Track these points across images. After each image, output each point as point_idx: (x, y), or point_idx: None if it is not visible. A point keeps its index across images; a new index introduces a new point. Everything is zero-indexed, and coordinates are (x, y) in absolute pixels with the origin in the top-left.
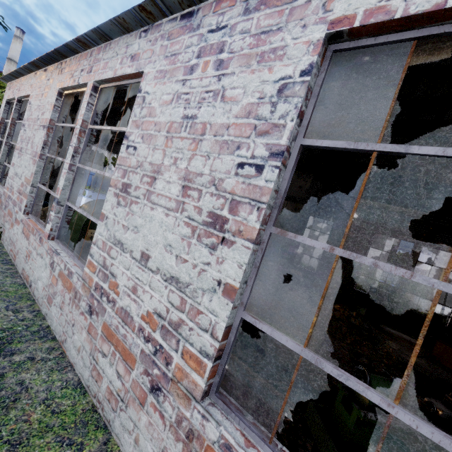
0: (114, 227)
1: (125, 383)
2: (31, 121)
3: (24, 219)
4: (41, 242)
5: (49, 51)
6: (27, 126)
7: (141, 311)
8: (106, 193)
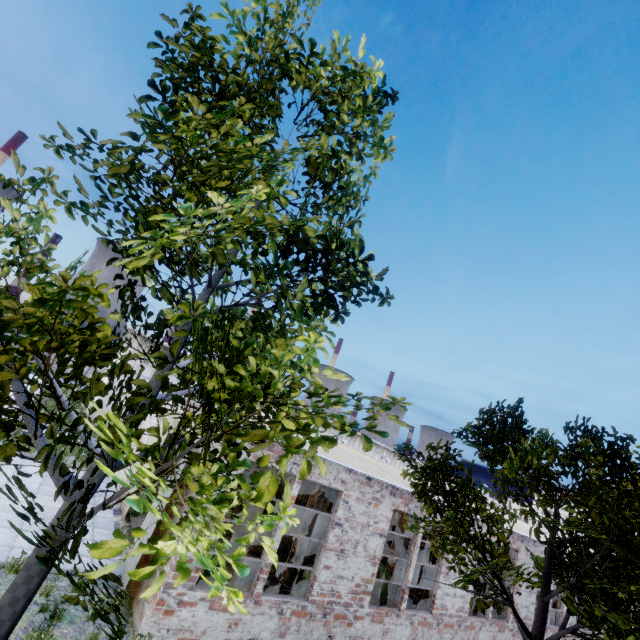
0: (444, 589)
1: (452, 633)
2: (357, 524)
3: (372, 612)
4: (399, 617)
5: (399, 487)
6: (350, 528)
7: (455, 610)
8: (440, 577)
